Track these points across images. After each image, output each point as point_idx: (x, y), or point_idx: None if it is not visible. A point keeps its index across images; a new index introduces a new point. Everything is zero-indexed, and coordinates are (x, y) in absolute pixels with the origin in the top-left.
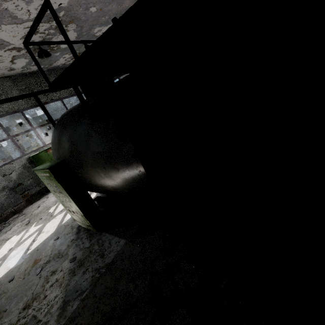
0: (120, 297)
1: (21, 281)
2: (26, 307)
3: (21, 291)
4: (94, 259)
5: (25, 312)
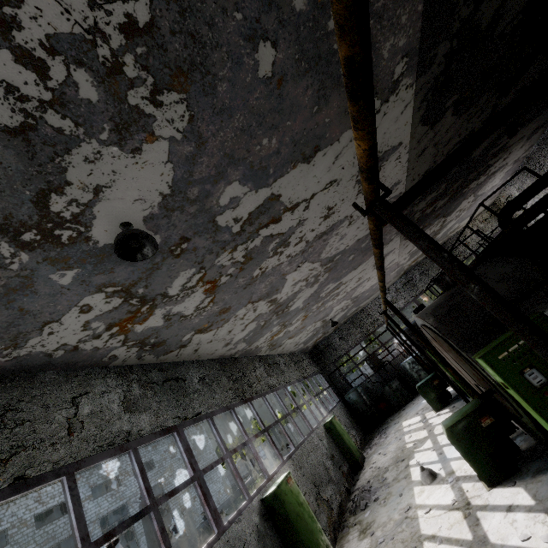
0: None
1: None
2: None
3: None
4: None
5: None
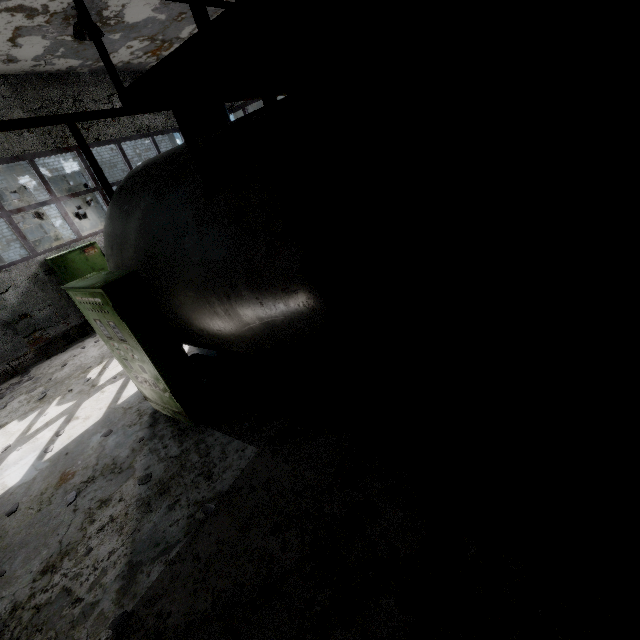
0: (251, 564)
1: (33, 515)
2: (47, 571)
3: (34, 535)
4: (191, 481)
5: (46, 579)
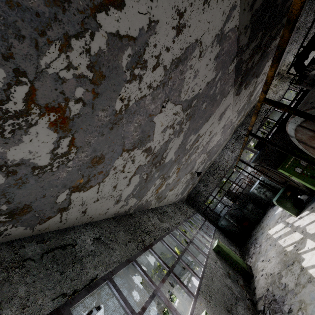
0: None
1: None
2: None
3: None
4: None
5: None
